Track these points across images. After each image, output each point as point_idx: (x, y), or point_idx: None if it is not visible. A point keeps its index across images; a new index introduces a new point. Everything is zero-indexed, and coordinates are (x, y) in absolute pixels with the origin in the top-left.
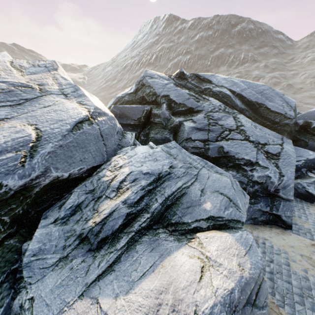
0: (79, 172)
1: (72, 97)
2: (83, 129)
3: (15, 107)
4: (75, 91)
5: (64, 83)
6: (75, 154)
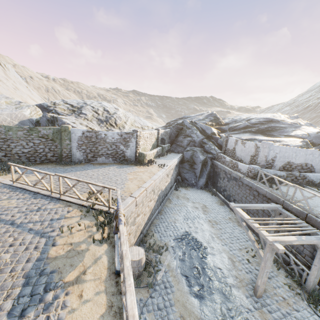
0: (316, 143)
1: (310, 126)
2: (318, 134)
3: (294, 128)
4: (310, 125)
5: (305, 122)
6: (316, 139)
